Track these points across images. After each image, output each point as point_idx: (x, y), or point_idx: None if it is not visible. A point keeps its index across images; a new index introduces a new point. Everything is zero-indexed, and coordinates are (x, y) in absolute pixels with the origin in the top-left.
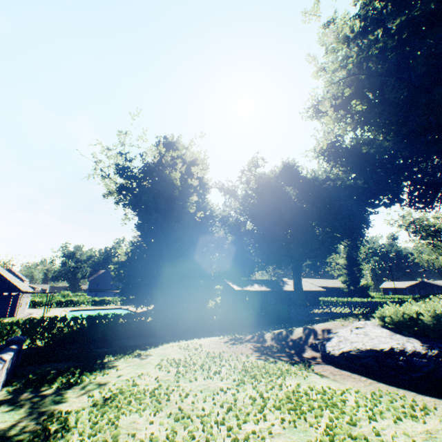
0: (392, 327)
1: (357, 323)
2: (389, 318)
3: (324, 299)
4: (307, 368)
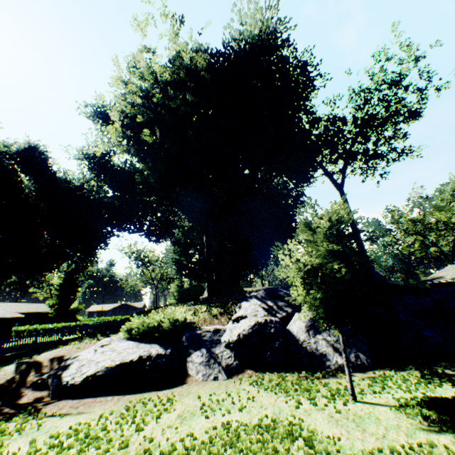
0: (137, 338)
1: (104, 341)
2: (138, 329)
3: (21, 328)
4: (38, 414)
